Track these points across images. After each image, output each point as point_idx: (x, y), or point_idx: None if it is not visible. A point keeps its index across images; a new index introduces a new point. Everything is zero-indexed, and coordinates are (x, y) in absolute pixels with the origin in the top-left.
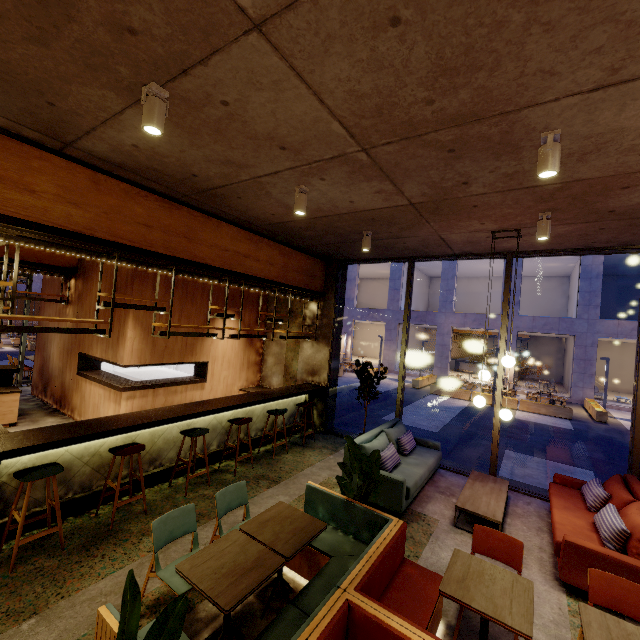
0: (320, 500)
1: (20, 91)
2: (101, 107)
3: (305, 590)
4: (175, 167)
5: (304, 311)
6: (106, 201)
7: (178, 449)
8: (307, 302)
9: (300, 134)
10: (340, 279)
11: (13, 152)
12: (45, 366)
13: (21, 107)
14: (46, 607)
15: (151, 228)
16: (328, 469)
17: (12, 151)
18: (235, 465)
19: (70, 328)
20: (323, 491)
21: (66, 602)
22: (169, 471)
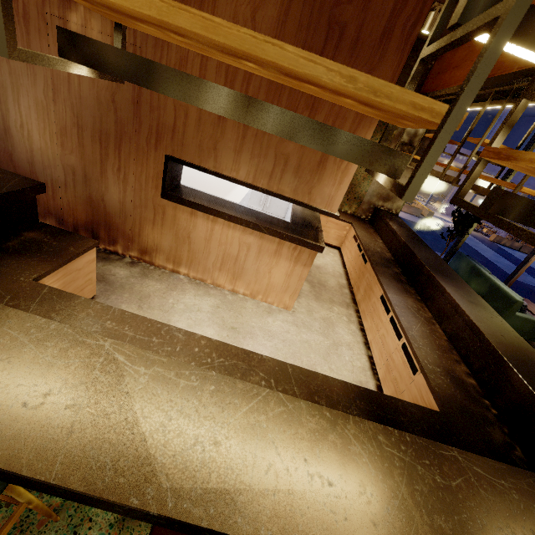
0: None
1: None
2: None
3: None
4: None
5: None
6: None
7: None
8: None
9: None
10: None
11: None
12: None
13: None
14: None
15: None
16: None
17: None
18: None
19: None
20: None
21: None
22: None
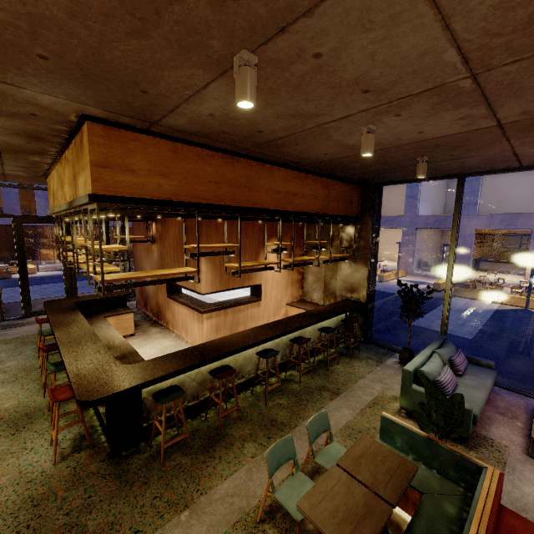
0: (397, 432)
1: (119, 86)
2: (187, 86)
3: (409, 531)
4: (243, 127)
5: (340, 234)
6: (184, 167)
7: (253, 363)
8: (343, 226)
9: (395, 72)
10: (377, 202)
11: (114, 139)
12: (143, 288)
13: (119, 99)
14: (192, 501)
15: (219, 184)
16: (379, 382)
17: (113, 138)
18: (299, 377)
19: (170, 278)
20: (400, 425)
21: (205, 499)
22: (249, 381)
